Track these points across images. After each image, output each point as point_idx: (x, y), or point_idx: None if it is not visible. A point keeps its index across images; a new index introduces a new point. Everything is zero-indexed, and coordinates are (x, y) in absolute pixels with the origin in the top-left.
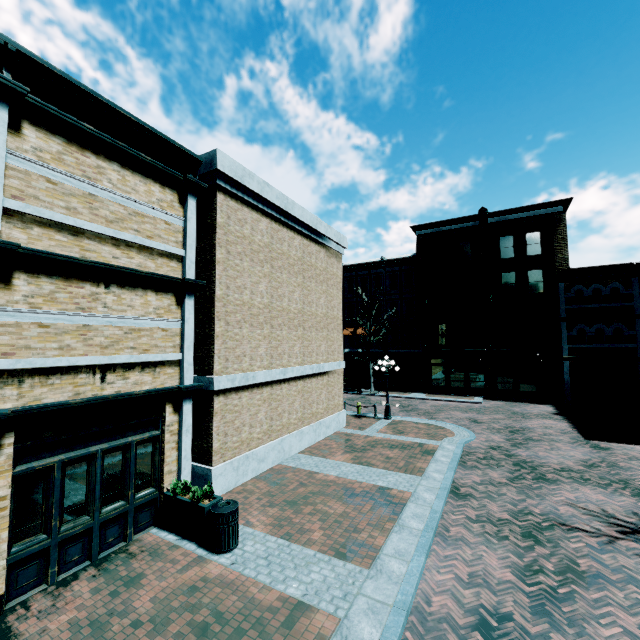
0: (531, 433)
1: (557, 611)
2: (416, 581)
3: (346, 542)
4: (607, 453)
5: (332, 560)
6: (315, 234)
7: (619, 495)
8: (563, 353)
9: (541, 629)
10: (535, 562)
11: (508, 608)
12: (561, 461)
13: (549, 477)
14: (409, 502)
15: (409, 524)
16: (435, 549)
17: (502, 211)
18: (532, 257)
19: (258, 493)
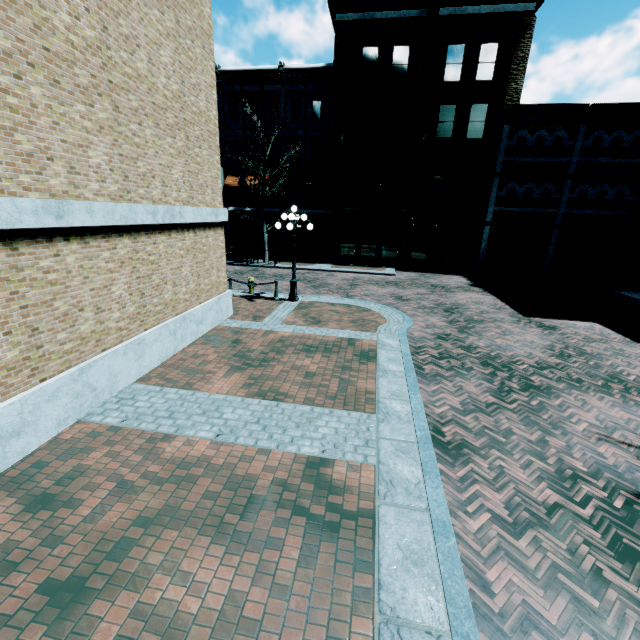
0: (468, 311)
1: None
2: None
3: None
4: (560, 334)
5: None
6: None
7: (635, 405)
8: (487, 217)
9: None
10: None
11: None
12: (528, 352)
13: (537, 383)
14: (379, 503)
15: (409, 608)
16: None
17: None
18: (481, 83)
19: None
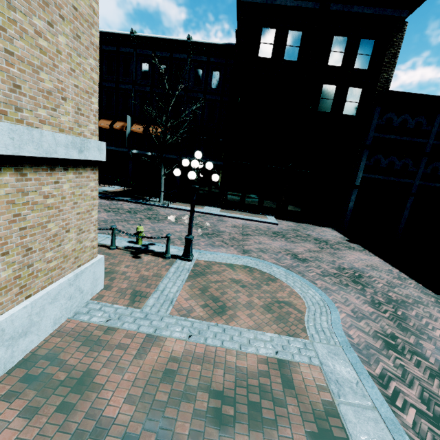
0: (376, 283)
1: None
2: None
3: None
4: None
5: None
6: None
7: None
8: (356, 181)
9: None
10: None
11: None
12: None
13: None
14: None
15: None
16: None
17: None
18: (358, 71)
19: None
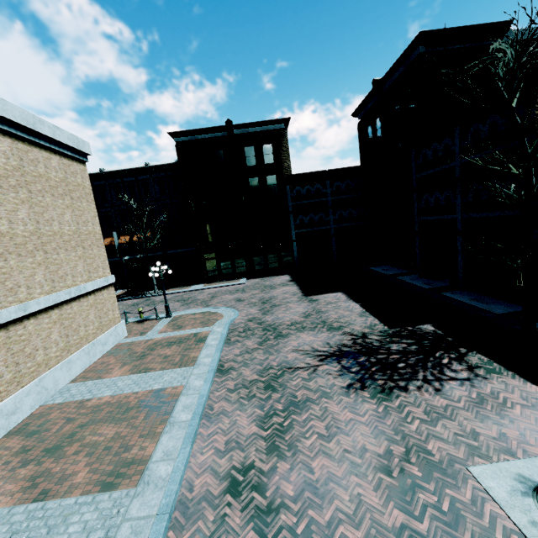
0: (275, 300)
1: (282, 442)
2: (180, 475)
3: (115, 467)
4: (316, 303)
5: (96, 497)
6: (36, 136)
7: (321, 333)
8: (292, 237)
9: (272, 464)
10: (271, 408)
11: (252, 458)
12: (291, 318)
13: (284, 333)
14: (181, 396)
15: (179, 419)
16: (201, 432)
17: (244, 124)
18: (268, 165)
19: (7, 455)
